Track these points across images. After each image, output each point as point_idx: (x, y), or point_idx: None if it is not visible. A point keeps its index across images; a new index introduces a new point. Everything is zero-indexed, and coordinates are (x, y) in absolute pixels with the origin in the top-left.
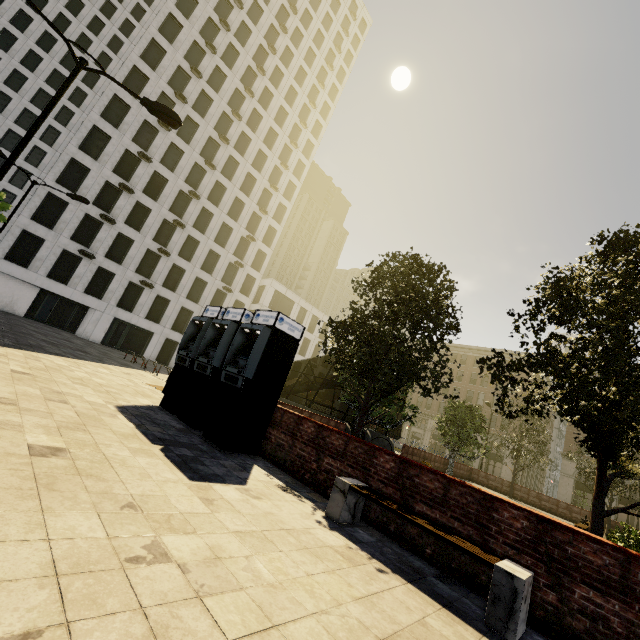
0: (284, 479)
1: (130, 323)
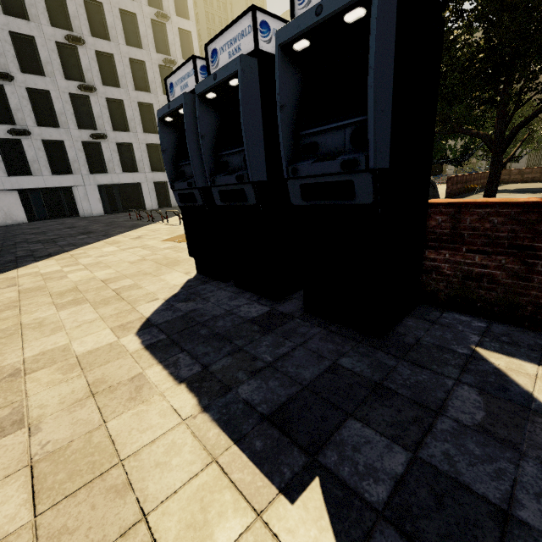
0: None
1: (114, 184)
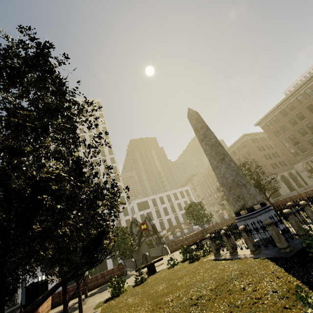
0: None
1: None
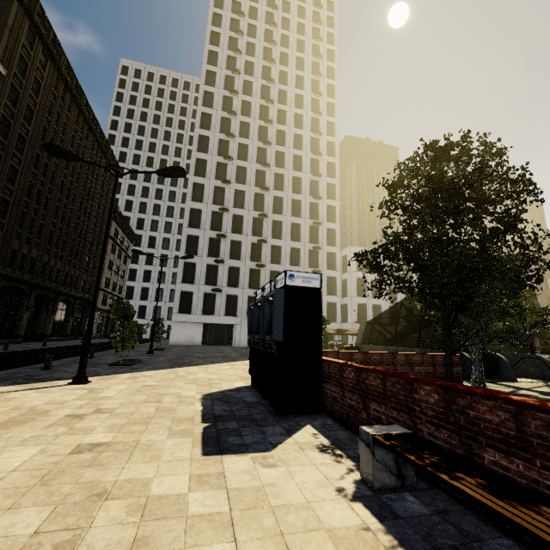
0: (335, 436)
1: None
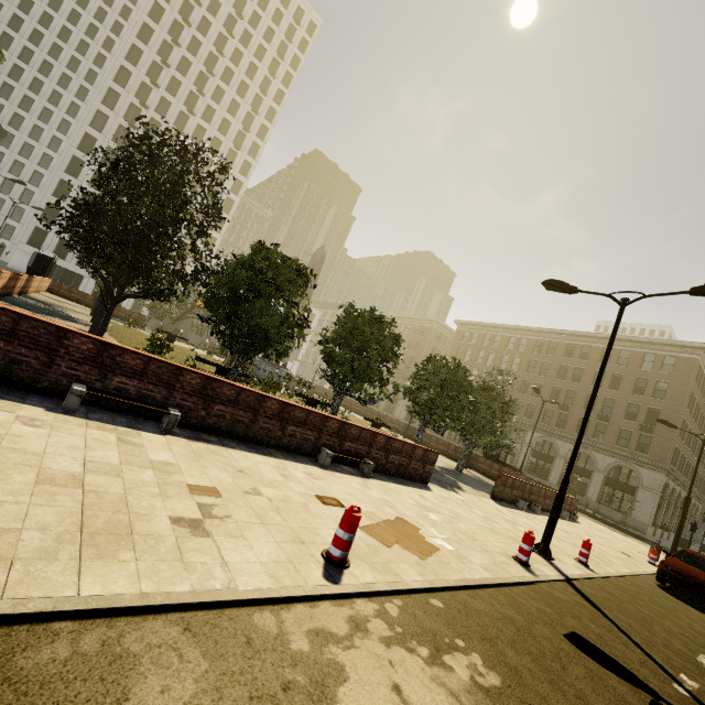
0: None
1: None
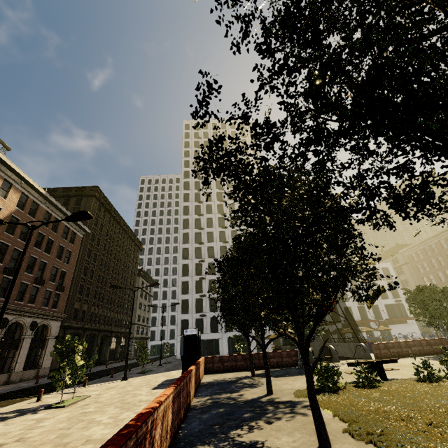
0: None
1: None
